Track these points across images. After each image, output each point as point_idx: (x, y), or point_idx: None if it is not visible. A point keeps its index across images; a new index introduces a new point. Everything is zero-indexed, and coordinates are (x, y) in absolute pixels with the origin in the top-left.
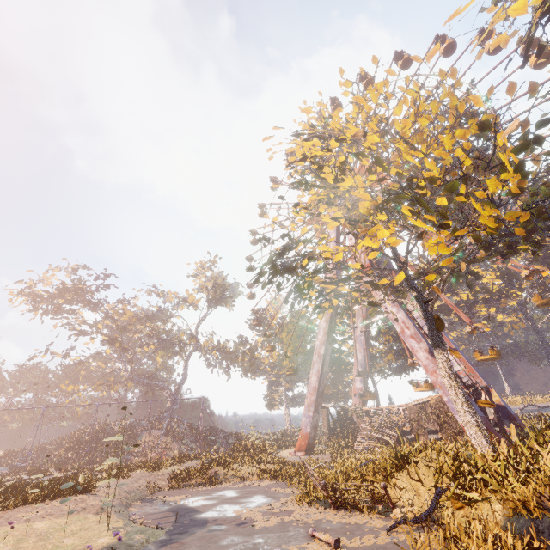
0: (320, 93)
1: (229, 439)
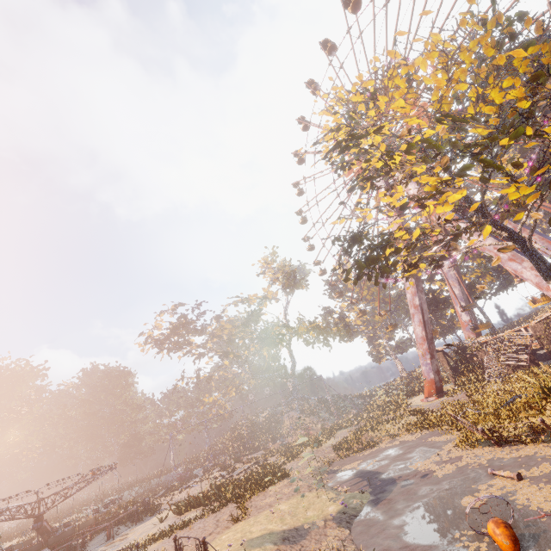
0: (330, 79)
1: (355, 401)
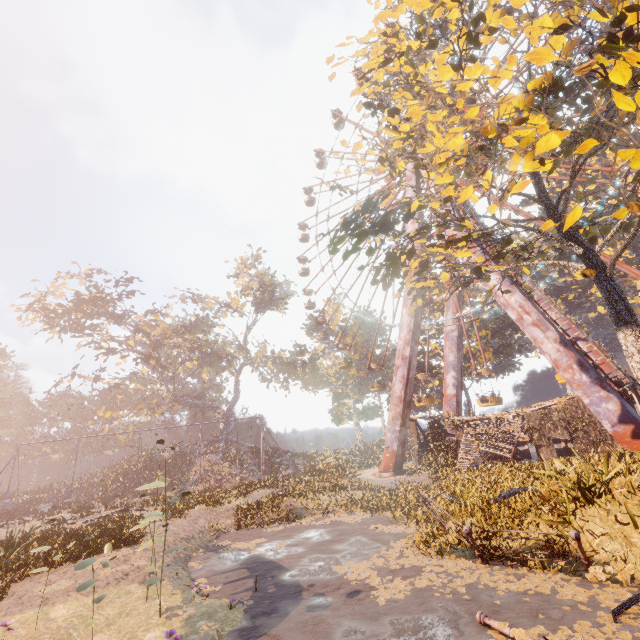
0: None
1: (295, 460)
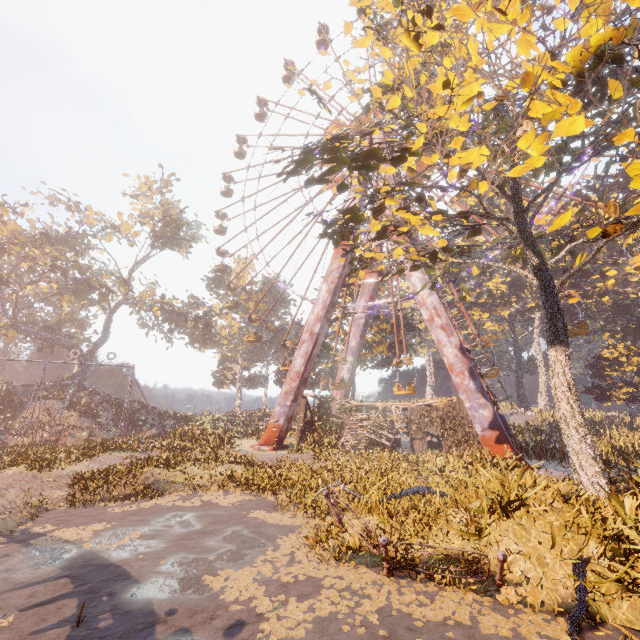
0: None
1: (163, 419)
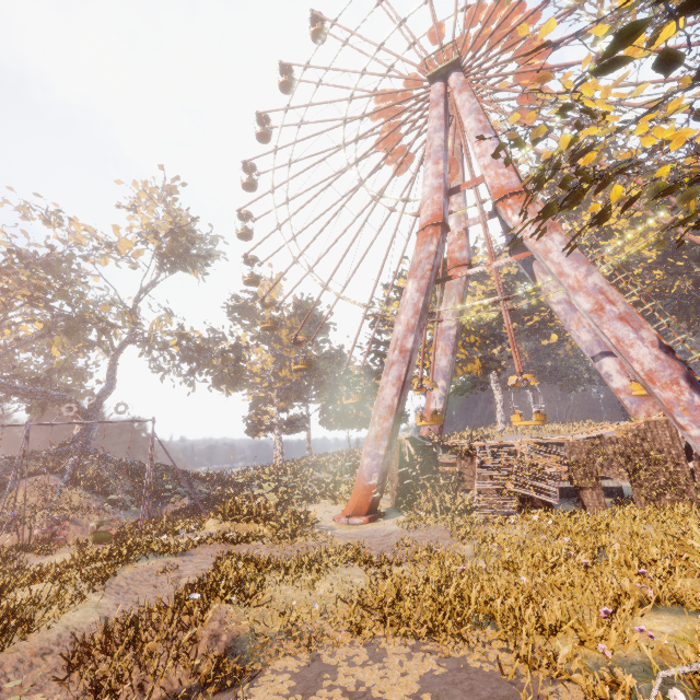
0: None
1: (194, 484)
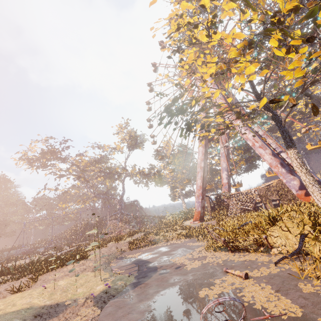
0: None
1: (154, 219)
